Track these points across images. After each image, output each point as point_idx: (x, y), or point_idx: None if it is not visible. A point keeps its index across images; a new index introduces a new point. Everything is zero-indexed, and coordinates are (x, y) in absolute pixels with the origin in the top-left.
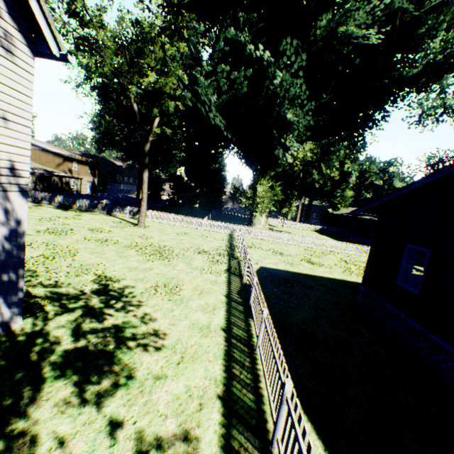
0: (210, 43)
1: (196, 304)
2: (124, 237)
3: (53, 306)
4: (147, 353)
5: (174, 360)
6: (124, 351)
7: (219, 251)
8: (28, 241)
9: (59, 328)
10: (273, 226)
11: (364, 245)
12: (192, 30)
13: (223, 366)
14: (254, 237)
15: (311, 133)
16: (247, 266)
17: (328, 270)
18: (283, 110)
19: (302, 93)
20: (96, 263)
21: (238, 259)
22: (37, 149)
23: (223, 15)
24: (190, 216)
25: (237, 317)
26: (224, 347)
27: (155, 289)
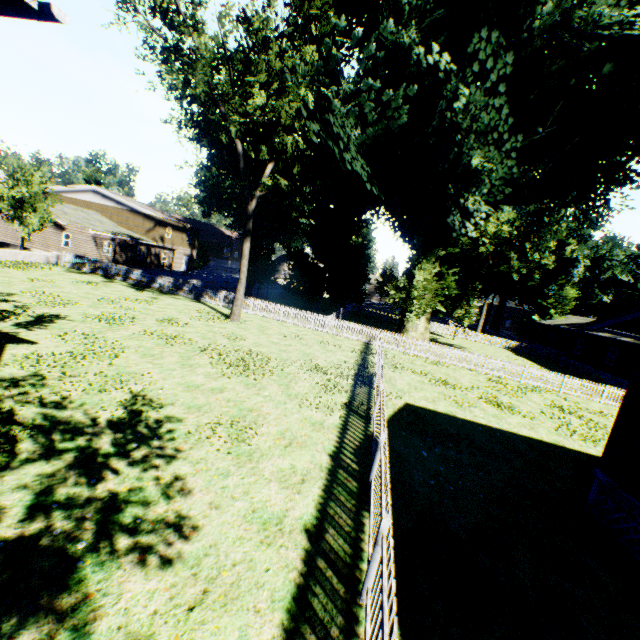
0: (354, 47)
1: (272, 467)
2: (203, 334)
3: (32, 443)
4: (141, 571)
5: (186, 598)
6: (100, 559)
7: (341, 369)
8: (64, 329)
9: (16, 488)
10: (438, 335)
11: (594, 379)
12: (324, 21)
13: (282, 631)
14: (403, 350)
15: (512, 192)
16: (378, 403)
17: (527, 422)
18: (466, 151)
19: (501, 123)
20: (142, 372)
21: (370, 386)
22: (125, 209)
23: (377, 5)
24: (313, 310)
25: (342, 505)
26: (297, 578)
27: (213, 428)
